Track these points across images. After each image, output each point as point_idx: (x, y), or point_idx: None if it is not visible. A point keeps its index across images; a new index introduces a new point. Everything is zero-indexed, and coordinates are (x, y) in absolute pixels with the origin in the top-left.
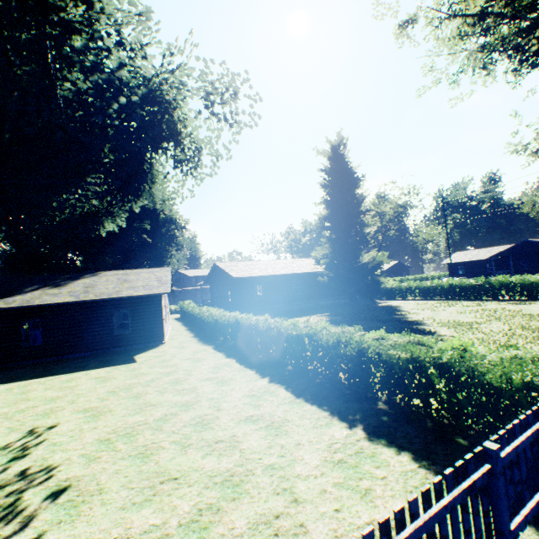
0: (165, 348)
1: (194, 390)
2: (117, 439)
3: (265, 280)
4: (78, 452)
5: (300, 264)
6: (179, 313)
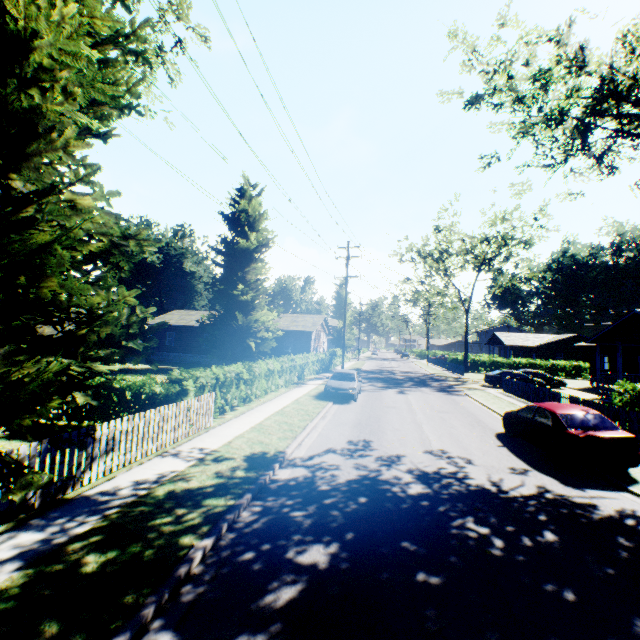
0: None
1: None
2: None
3: (178, 329)
4: None
5: None
6: None
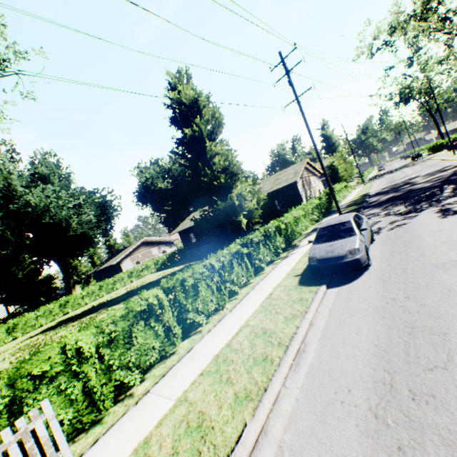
0: None
1: None
2: None
3: (193, 229)
4: None
5: None
6: None
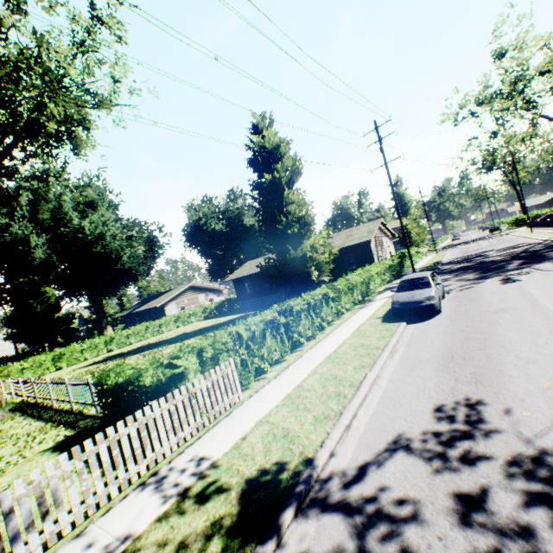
0: None
1: None
2: None
3: (251, 278)
4: None
5: None
6: None
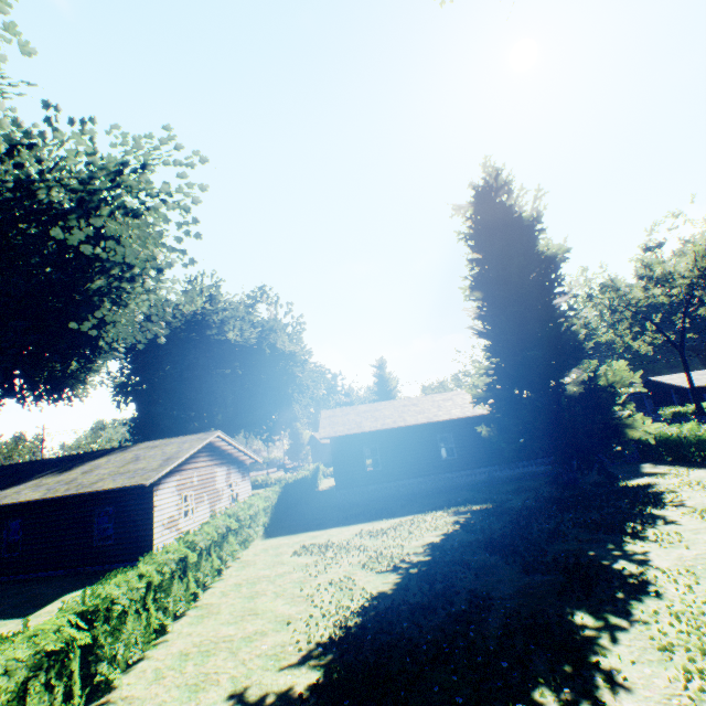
0: None
1: None
2: None
3: (382, 437)
4: None
5: (459, 401)
6: None
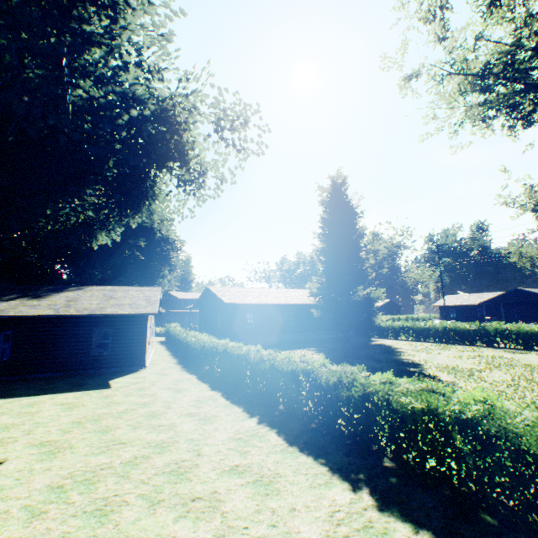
0: (145, 373)
1: (173, 427)
2: (72, 486)
3: (257, 308)
4: (21, 502)
5: (293, 295)
6: (164, 336)
